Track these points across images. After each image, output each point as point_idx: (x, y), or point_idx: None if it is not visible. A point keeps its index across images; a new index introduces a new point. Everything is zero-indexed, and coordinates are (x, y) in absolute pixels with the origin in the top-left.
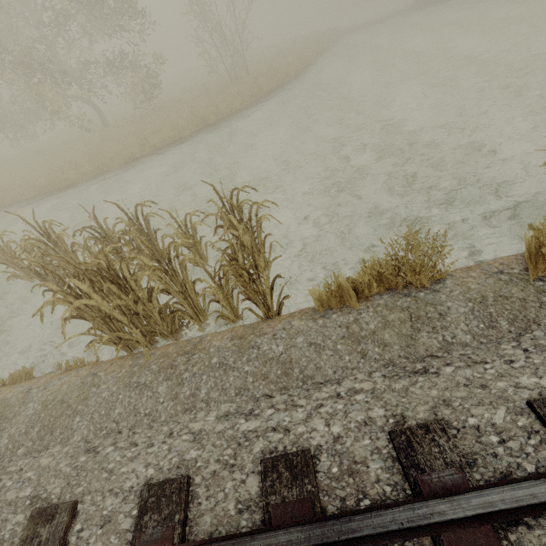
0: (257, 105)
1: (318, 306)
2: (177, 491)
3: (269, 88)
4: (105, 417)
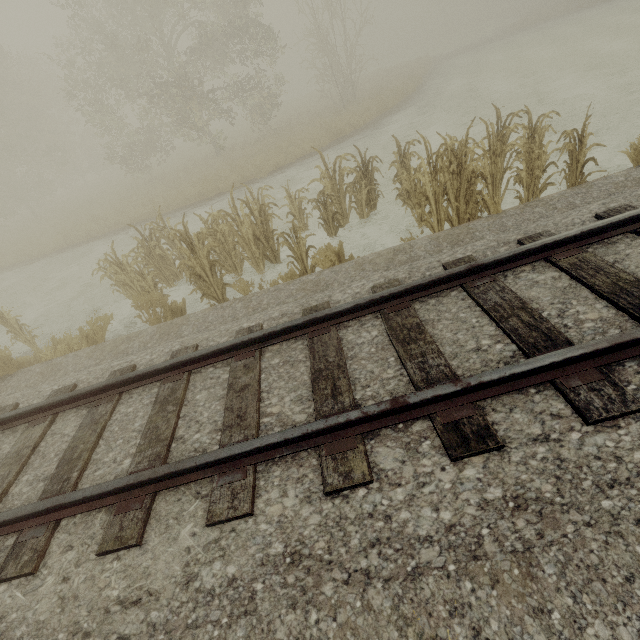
0: (388, 116)
1: (631, 161)
2: (628, 207)
3: (393, 103)
4: (502, 227)
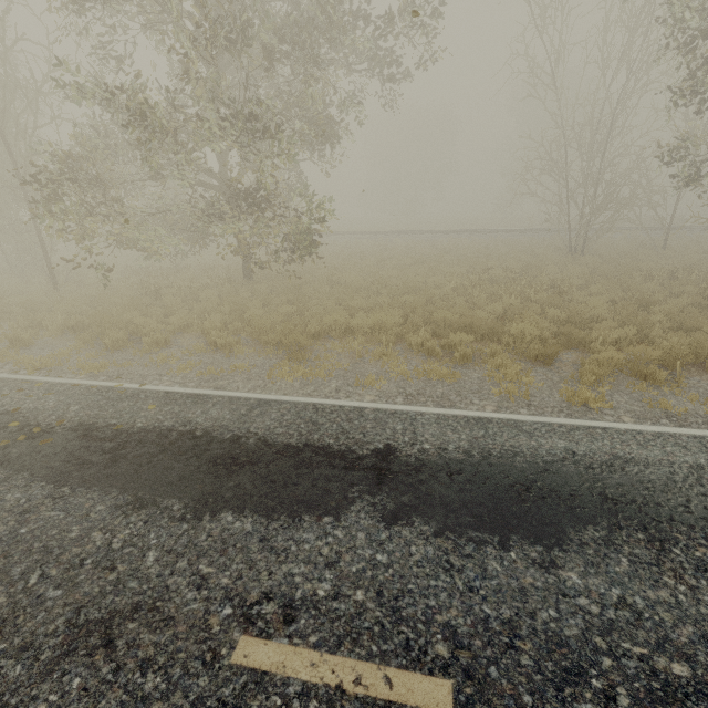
0: None
1: None
2: None
3: None
4: None
